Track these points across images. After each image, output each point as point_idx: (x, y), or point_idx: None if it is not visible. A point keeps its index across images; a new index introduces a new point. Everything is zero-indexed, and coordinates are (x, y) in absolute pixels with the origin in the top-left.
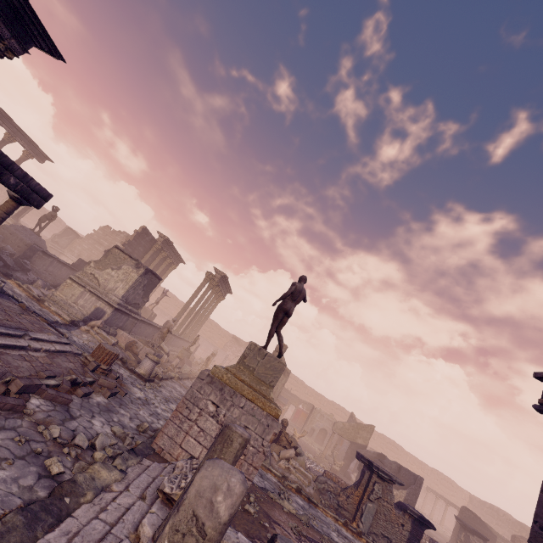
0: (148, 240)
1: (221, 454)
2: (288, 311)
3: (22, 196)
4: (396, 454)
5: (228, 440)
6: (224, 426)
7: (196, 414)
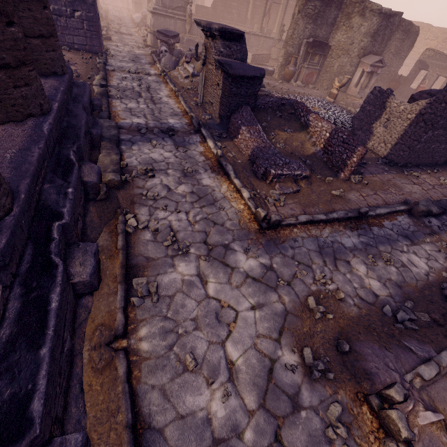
0: None
1: None
2: None
3: None
4: None
5: None
6: None
7: None
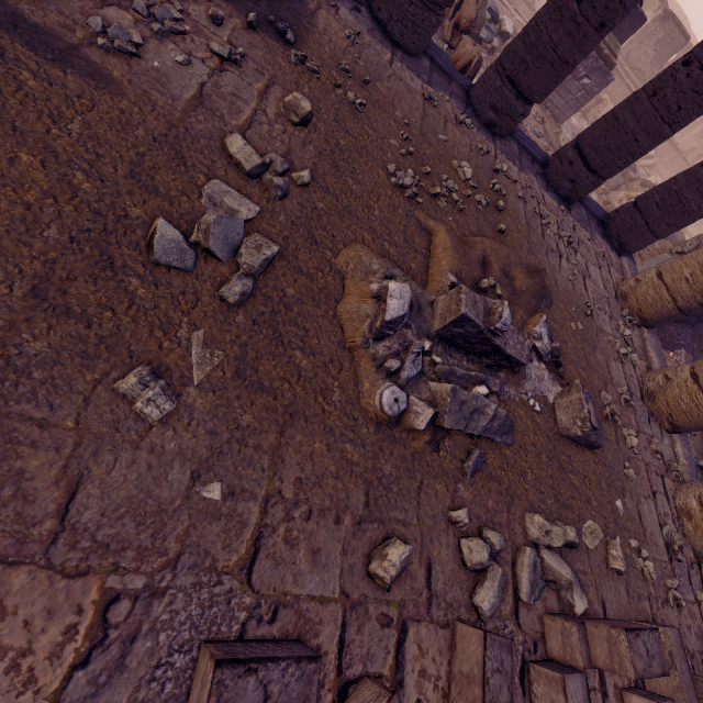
0: None
1: None
2: None
3: None
4: None
5: None
6: None
7: None
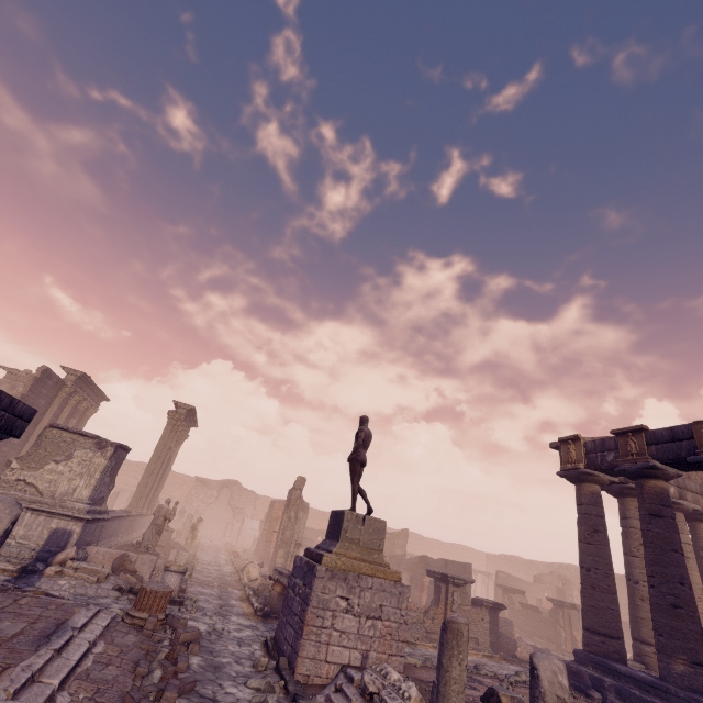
0: (52, 385)
1: (459, 648)
2: (364, 461)
3: (4, 431)
4: (418, 545)
5: (459, 633)
6: (446, 622)
7: (330, 618)
